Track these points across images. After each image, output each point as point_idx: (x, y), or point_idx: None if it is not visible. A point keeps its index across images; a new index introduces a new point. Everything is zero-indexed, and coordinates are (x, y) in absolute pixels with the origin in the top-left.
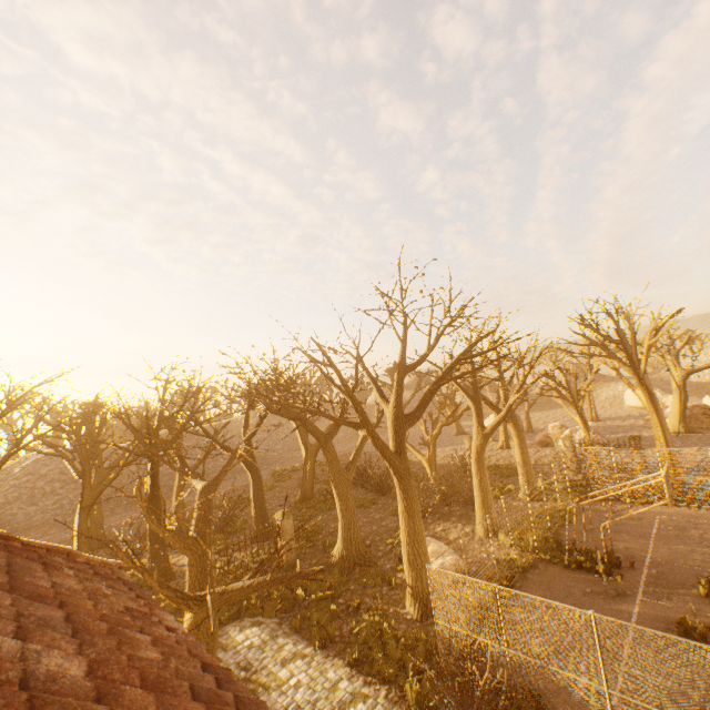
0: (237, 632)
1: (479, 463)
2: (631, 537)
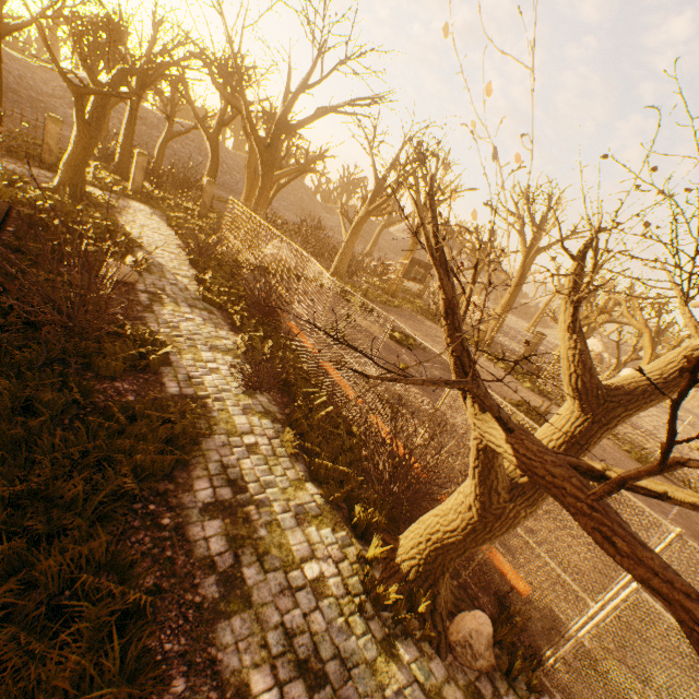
0: (137, 203)
1: (354, 230)
2: (405, 322)
